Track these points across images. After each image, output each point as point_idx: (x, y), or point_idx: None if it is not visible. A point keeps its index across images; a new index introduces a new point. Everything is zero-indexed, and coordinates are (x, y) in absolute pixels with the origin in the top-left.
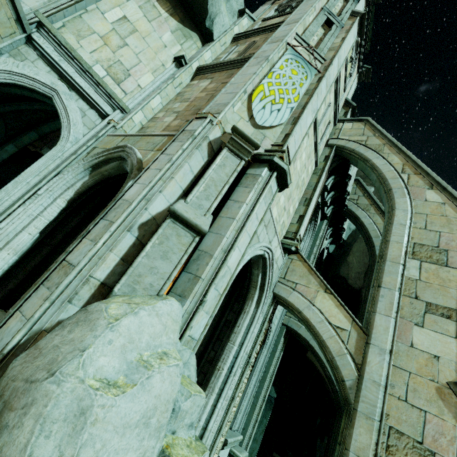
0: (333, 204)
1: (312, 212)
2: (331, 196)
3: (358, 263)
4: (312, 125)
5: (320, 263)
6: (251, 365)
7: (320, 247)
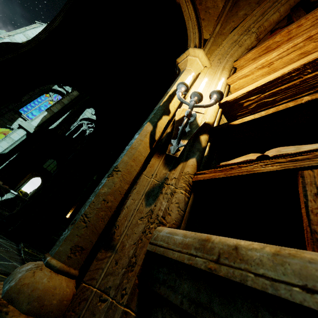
0: None
1: None
2: (71, 88)
3: None
4: None
5: None
6: None
7: (71, 111)
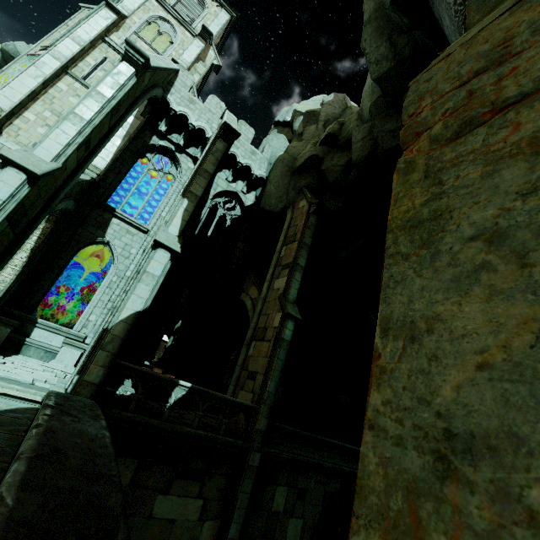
0: (201, 144)
1: (120, 148)
2: (182, 136)
3: (276, 188)
4: (84, 90)
5: (244, 209)
6: (27, 249)
7: None
